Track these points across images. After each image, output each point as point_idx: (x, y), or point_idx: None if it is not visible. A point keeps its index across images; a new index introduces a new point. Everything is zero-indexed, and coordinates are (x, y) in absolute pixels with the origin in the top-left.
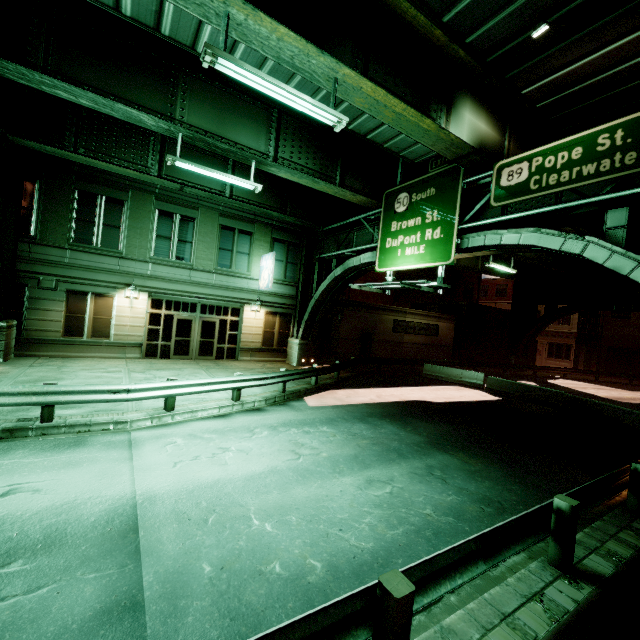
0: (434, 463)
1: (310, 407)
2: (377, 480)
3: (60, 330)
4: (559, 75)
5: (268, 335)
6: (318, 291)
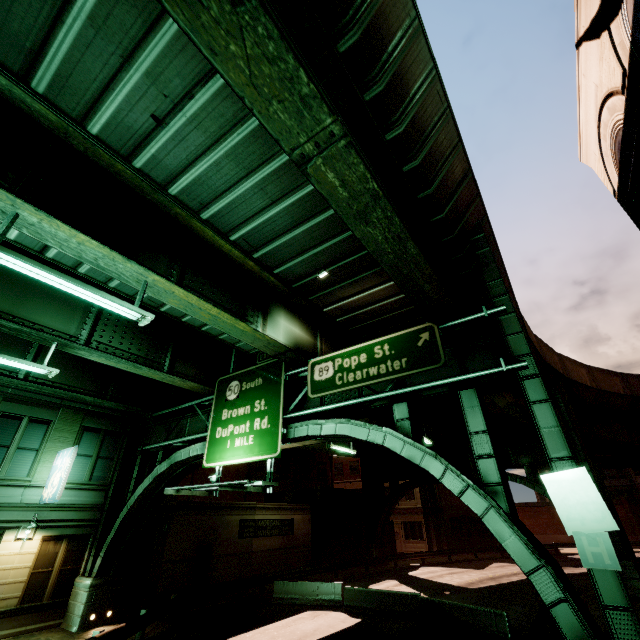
0: None
1: None
2: None
3: None
4: (345, 302)
5: (38, 579)
6: (134, 495)
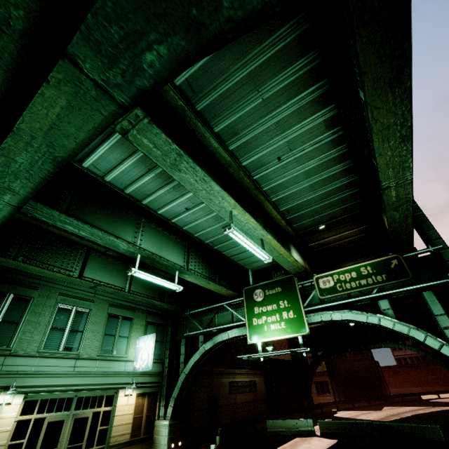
0: None
1: None
2: None
3: None
4: (323, 240)
5: (137, 422)
6: (188, 365)
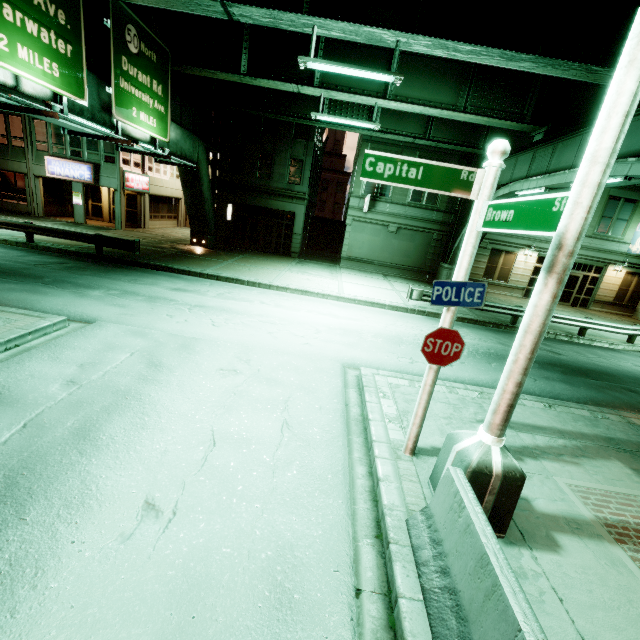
0: None
1: None
2: None
3: (482, 274)
4: None
5: (621, 292)
6: None
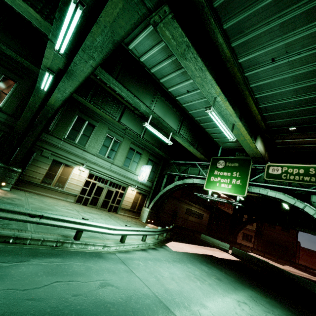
0: (251, 294)
1: (174, 251)
2: (240, 301)
3: (41, 179)
4: (290, 140)
5: (134, 203)
6: (165, 188)
